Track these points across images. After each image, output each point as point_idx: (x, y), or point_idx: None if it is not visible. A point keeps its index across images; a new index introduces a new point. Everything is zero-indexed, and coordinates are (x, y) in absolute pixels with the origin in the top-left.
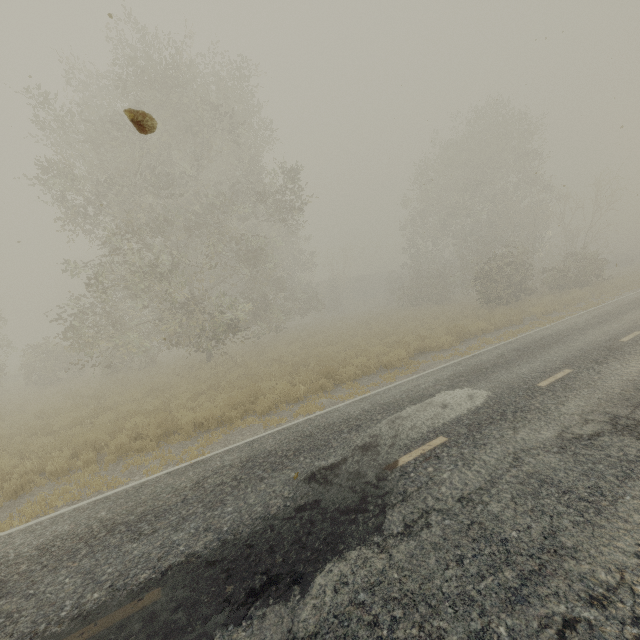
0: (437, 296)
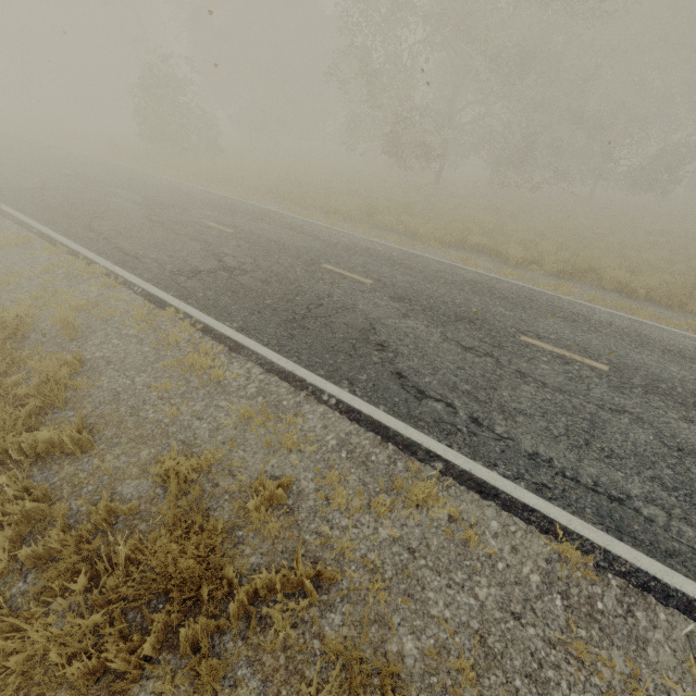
0: None
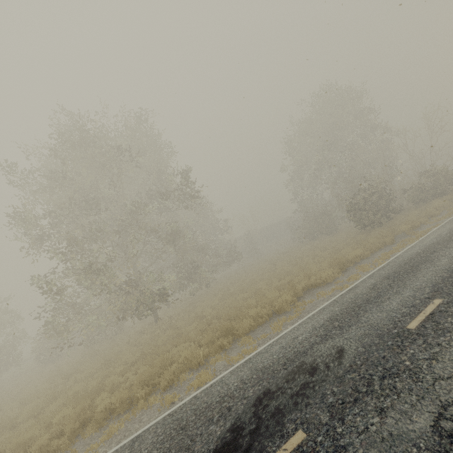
0: (326, 229)
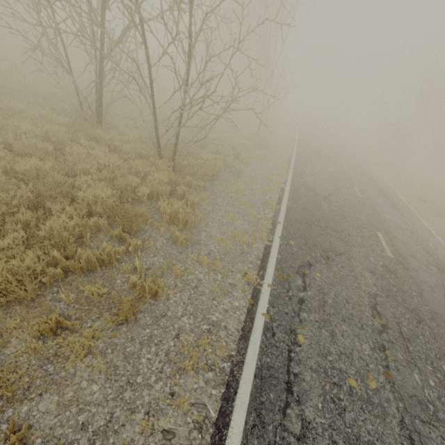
0: None
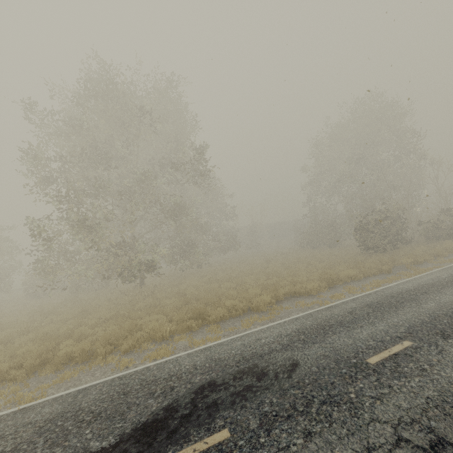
0: (330, 241)
